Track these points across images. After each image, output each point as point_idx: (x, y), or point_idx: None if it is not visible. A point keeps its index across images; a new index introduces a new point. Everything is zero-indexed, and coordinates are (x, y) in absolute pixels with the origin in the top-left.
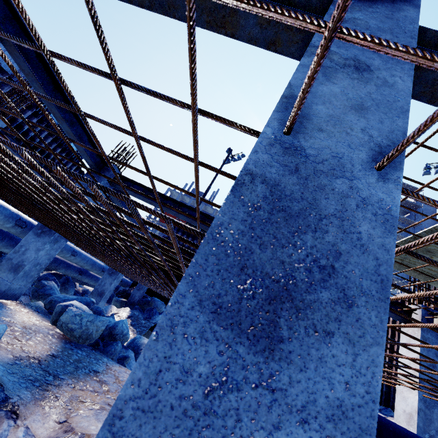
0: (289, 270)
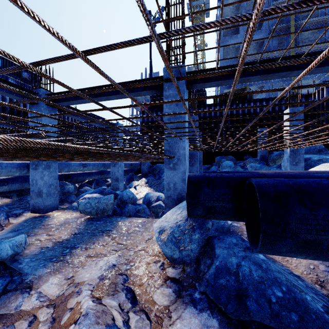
0: None
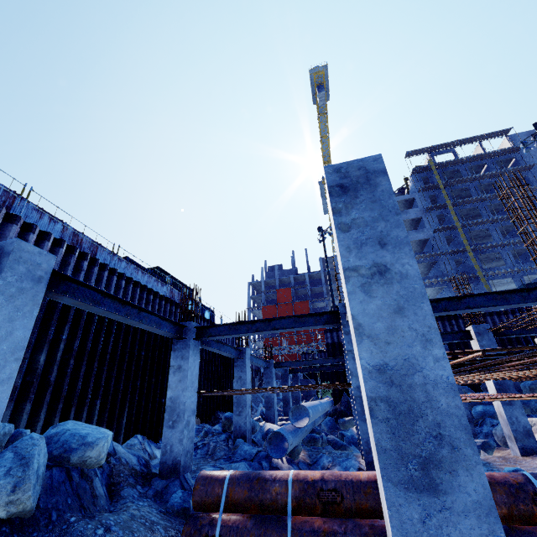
0: None
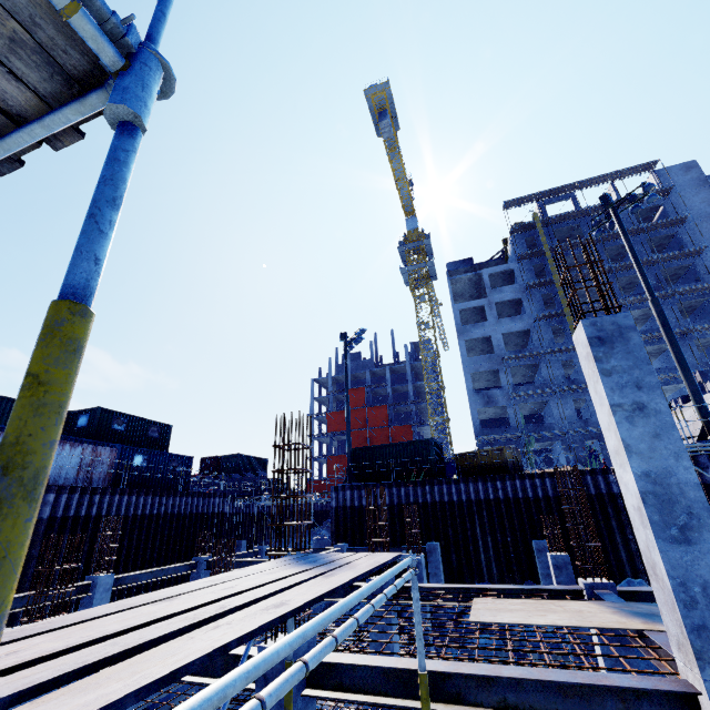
0: None
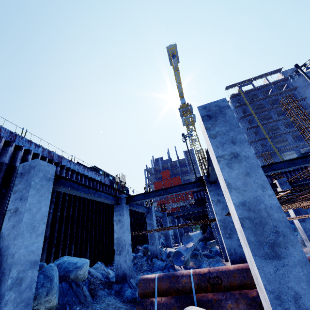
0: None
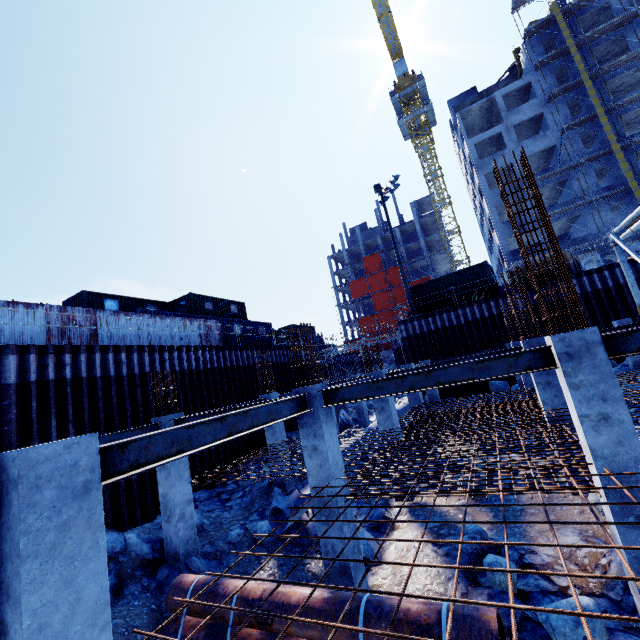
0: (636, 511)
